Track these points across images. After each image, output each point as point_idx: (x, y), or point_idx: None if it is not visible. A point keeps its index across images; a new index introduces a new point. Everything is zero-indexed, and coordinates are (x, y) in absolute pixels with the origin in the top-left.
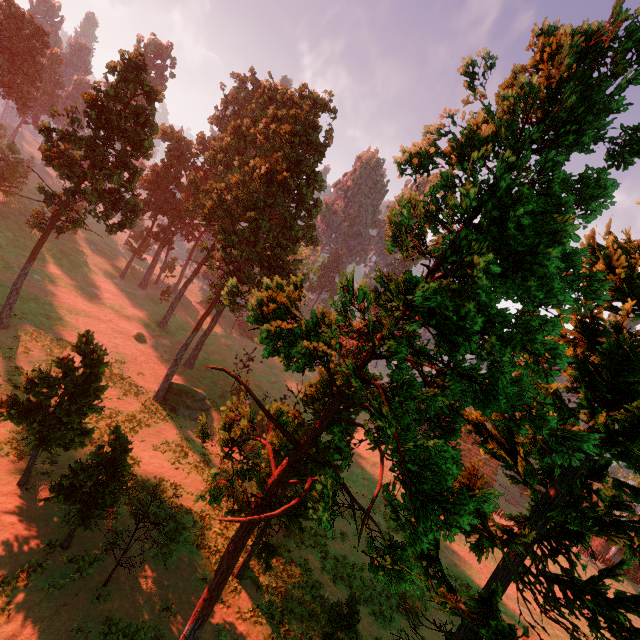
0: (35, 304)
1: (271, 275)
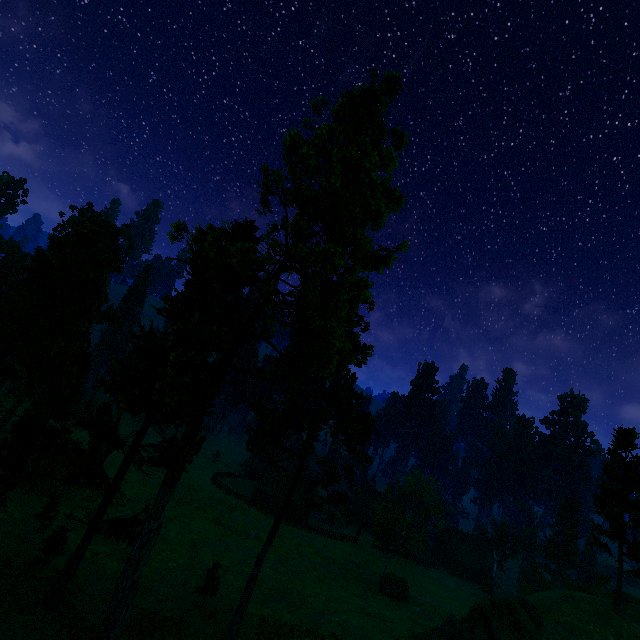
0: None
1: None
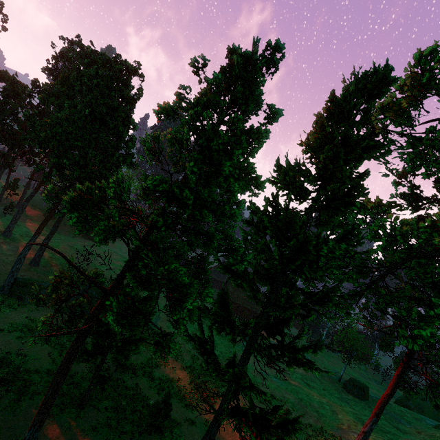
0: None
1: None
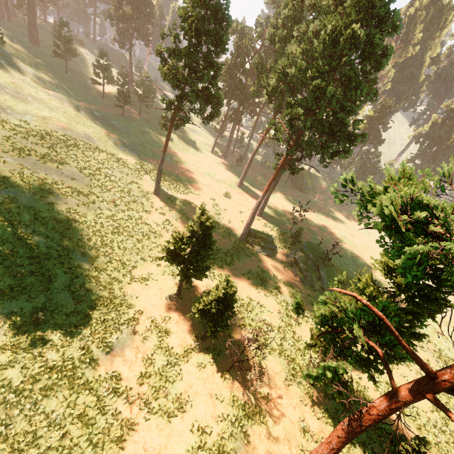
0: (170, 178)
1: (330, 139)
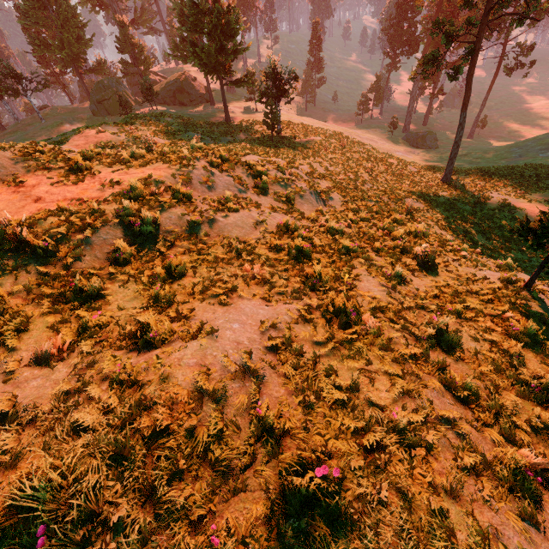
0: None
1: None
